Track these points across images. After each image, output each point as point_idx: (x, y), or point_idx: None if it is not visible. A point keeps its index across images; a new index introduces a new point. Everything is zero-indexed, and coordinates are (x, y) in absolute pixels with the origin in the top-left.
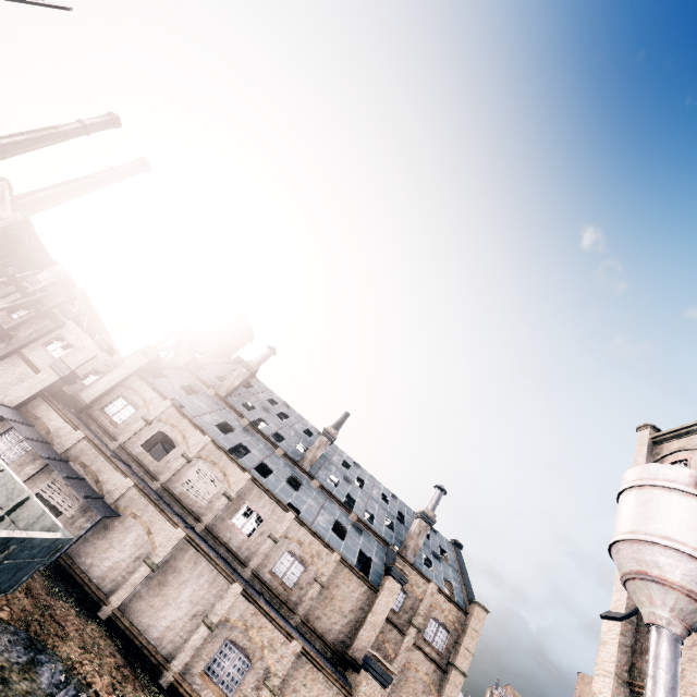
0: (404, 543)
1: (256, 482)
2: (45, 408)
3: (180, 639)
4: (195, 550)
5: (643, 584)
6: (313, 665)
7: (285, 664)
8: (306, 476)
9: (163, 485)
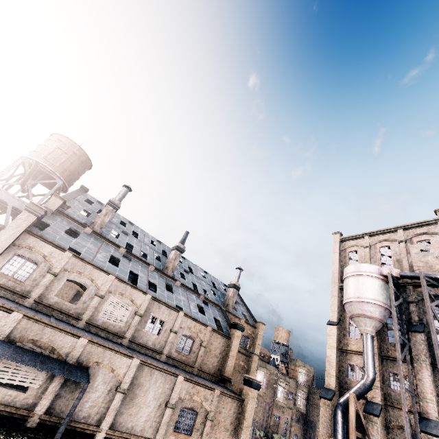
0: (226, 303)
1: (155, 299)
2: None
3: (155, 423)
4: (148, 367)
5: (363, 319)
6: (225, 396)
7: (214, 404)
8: (171, 280)
9: (88, 322)
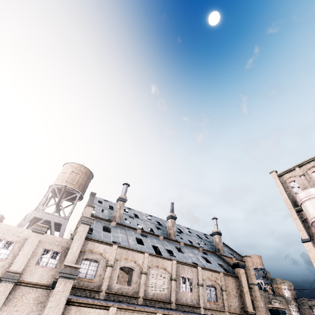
0: (217, 248)
1: (179, 263)
2: (75, 311)
3: None
4: None
5: None
6: None
7: None
8: (176, 243)
9: (144, 297)
